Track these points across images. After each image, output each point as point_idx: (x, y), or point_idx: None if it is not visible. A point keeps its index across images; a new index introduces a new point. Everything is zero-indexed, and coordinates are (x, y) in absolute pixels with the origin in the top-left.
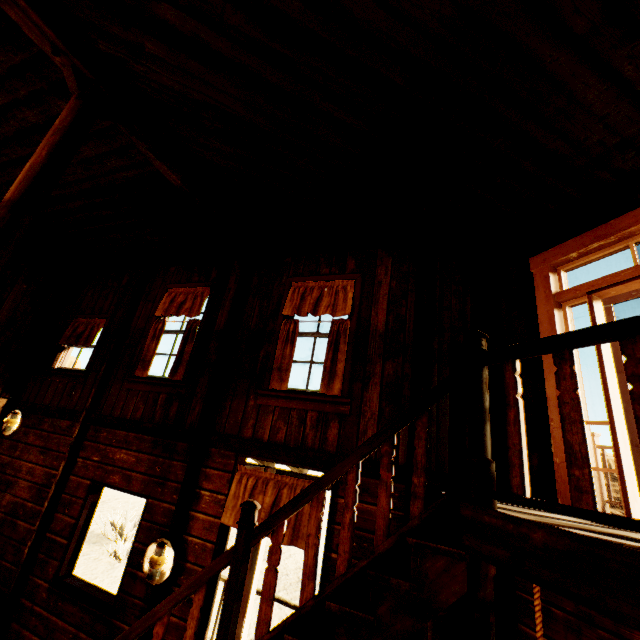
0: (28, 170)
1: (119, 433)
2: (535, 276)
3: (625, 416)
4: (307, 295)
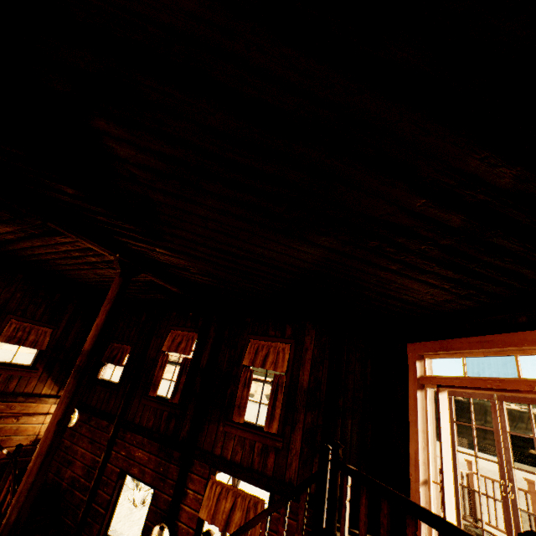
0: (96, 329)
1: (138, 436)
2: (409, 359)
3: (454, 484)
4: (259, 350)
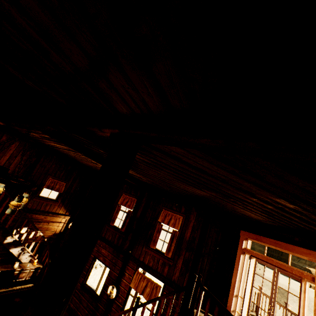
0: None
1: (103, 243)
2: (240, 238)
3: (249, 300)
4: (167, 216)
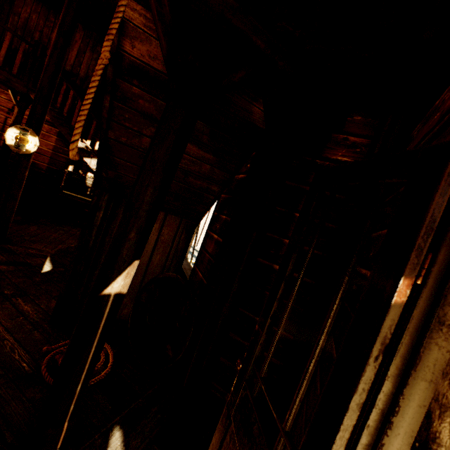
0: None
1: None
2: None
3: None
4: None
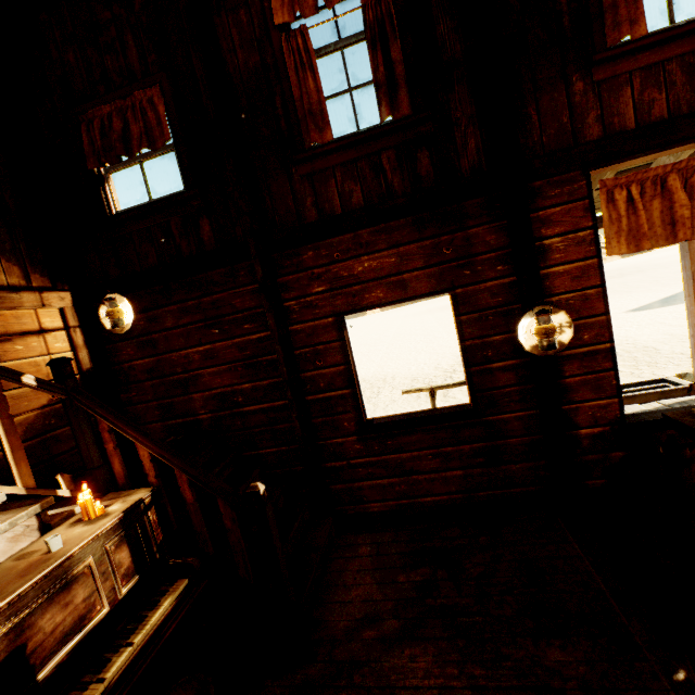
0: None
1: (337, 241)
2: None
3: None
4: None
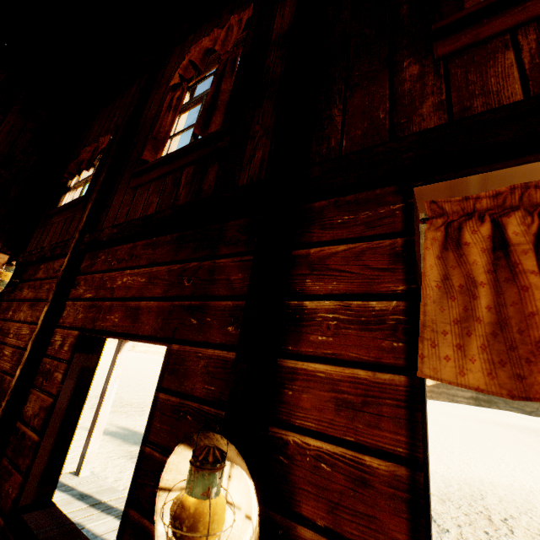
0: None
1: (121, 249)
2: None
3: None
4: None
